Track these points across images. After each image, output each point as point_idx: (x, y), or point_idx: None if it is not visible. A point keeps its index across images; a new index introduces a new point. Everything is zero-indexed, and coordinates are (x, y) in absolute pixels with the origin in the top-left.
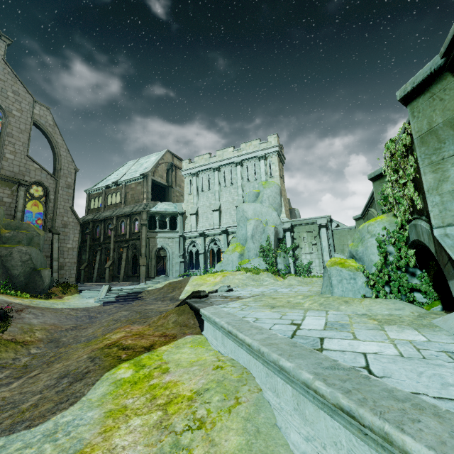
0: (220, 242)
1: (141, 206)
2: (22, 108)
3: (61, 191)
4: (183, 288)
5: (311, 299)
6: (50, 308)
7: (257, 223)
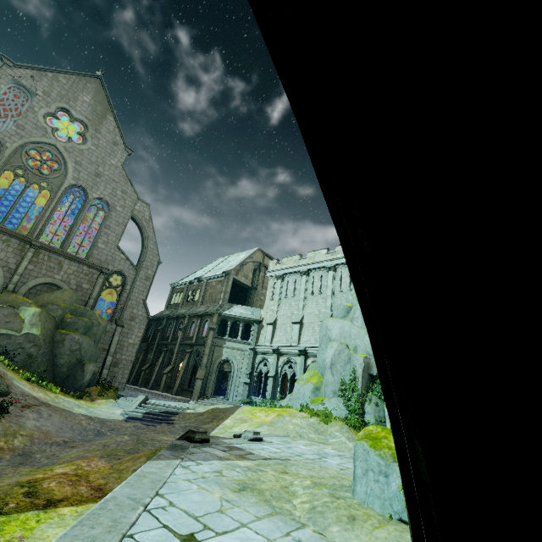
0: (296, 366)
1: (215, 306)
2: (125, 204)
3: (138, 283)
4: (223, 420)
5: (312, 493)
6: (66, 410)
7: (341, 347)
